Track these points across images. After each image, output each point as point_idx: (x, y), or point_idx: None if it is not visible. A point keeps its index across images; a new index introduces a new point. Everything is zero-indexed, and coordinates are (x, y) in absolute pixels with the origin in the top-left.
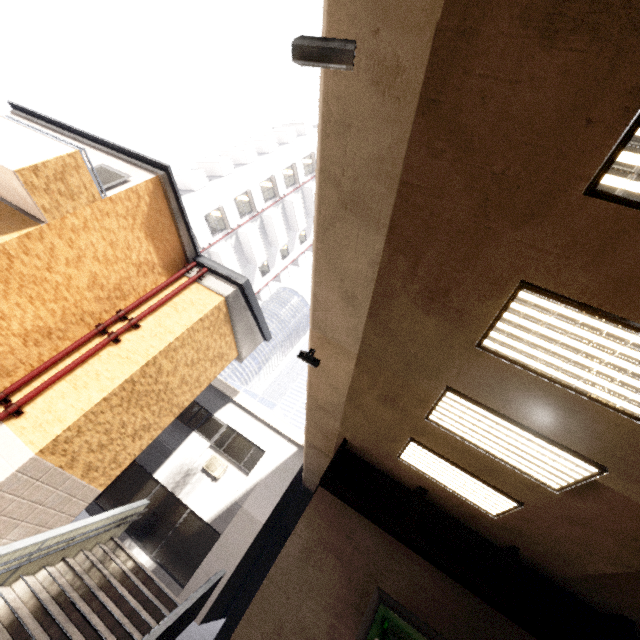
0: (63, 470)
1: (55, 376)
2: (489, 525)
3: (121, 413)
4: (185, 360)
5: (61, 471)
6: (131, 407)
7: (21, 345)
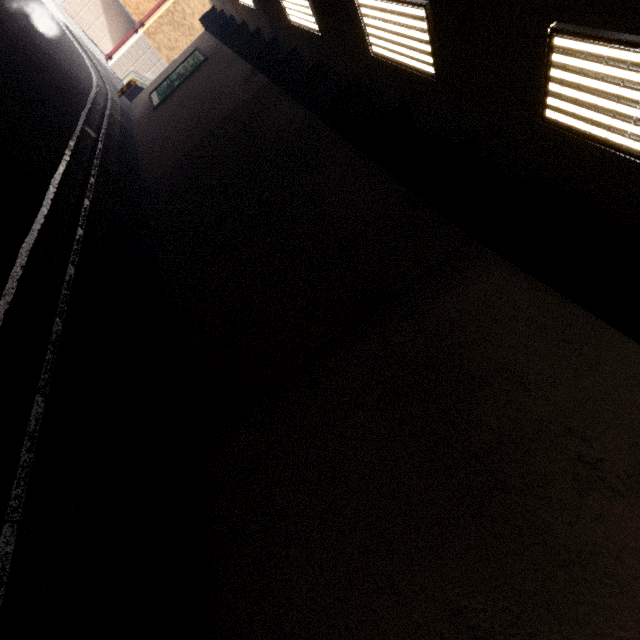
0: (157, 52)
1: (151, 12)
2: (226, 8)
3: (172, 32)
4: (197, 11)
5: (156, 52)
6: (176, 31)
7: (143, 0)
